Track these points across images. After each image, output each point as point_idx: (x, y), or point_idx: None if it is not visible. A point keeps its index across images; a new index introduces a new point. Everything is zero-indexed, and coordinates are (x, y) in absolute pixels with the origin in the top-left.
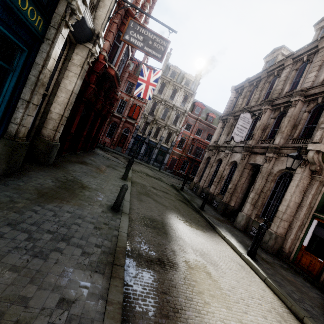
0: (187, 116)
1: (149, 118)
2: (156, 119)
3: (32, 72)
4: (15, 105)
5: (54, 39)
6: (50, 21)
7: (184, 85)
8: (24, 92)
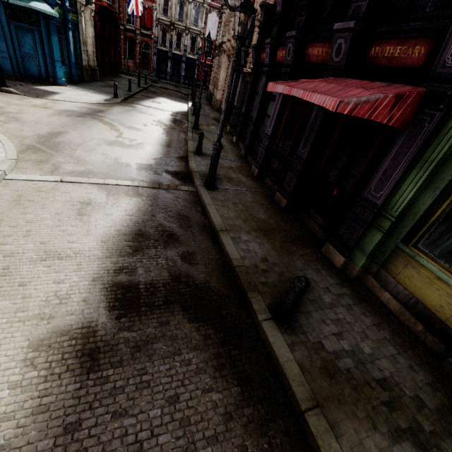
0: (207, 7)
1: (164, 23)
2: (172, 23)
3: (81, 38)
4: (81, 53)
5: (82, 20)
6: (78, 13)
7: None
8: (82, 47)
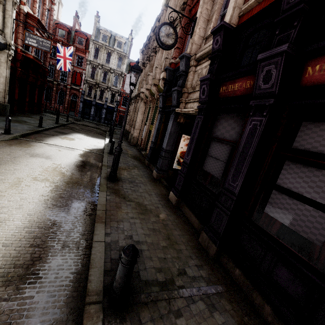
0: (124, 77)
1: (91, 82)
2: (97, 83)
3: None
4: None
5: None
6: None
7: (116, 48)
8: None
